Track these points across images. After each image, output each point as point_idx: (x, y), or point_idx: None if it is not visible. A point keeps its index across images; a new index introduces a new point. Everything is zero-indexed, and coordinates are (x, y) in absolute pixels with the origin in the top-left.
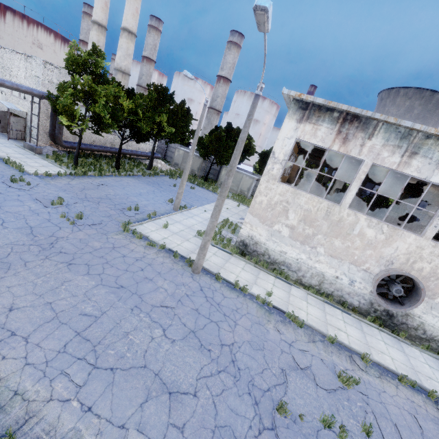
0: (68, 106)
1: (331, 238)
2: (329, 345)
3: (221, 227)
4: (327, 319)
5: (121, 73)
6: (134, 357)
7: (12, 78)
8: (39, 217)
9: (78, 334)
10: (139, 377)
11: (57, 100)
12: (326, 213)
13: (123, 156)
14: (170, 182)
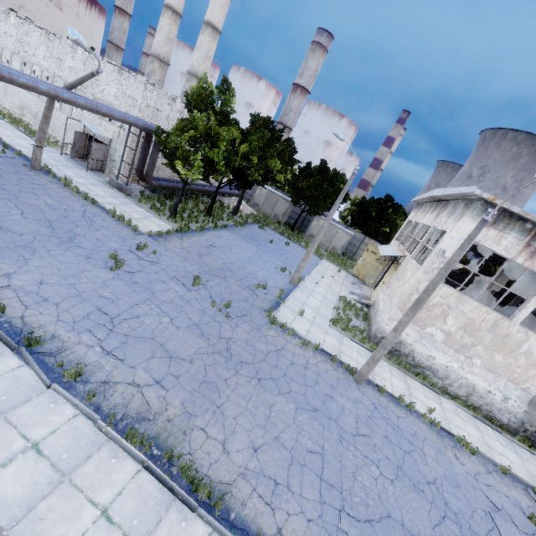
0: (186, 151)
1: (492, 351)
2: (503, 476)
3: (344, 309)
4: (487, 441)
5: (196, 79)
6: (375, 505)
7: (96, 92)
8: (193, 307)
9: (321, 478)
10: (392, 530)
11: (167, 138)
12: (492, 325)
13: (199, 191)
14: (263, 235)
